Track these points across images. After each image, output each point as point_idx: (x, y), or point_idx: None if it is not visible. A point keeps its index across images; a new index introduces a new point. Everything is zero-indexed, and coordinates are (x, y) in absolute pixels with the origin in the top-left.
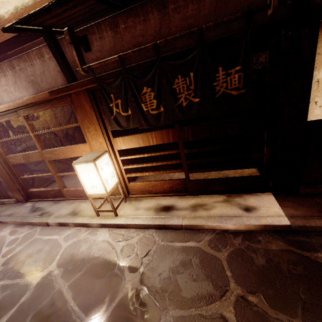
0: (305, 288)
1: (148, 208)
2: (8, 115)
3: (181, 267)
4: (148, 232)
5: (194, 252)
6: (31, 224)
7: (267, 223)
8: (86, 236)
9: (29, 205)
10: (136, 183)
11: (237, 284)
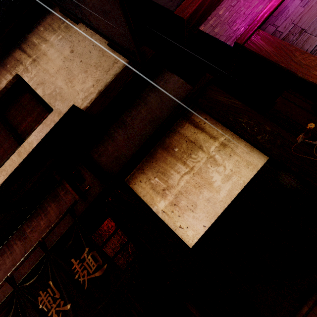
0: None
1: None
2: None
3: None
4: None
5: None
6: None
7: None
8: None
9: None
10: None
11: None
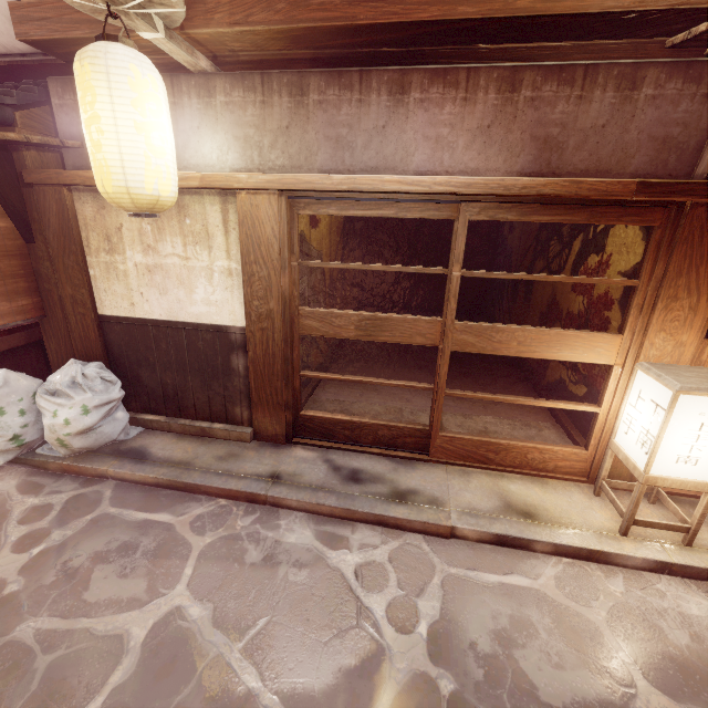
0: None
1: None
2: (404, 206)
3: None
4: None
5: None
6: (386, 521)
7: None
8: (632, 594)
9: (310, 456)
10: None
11: None
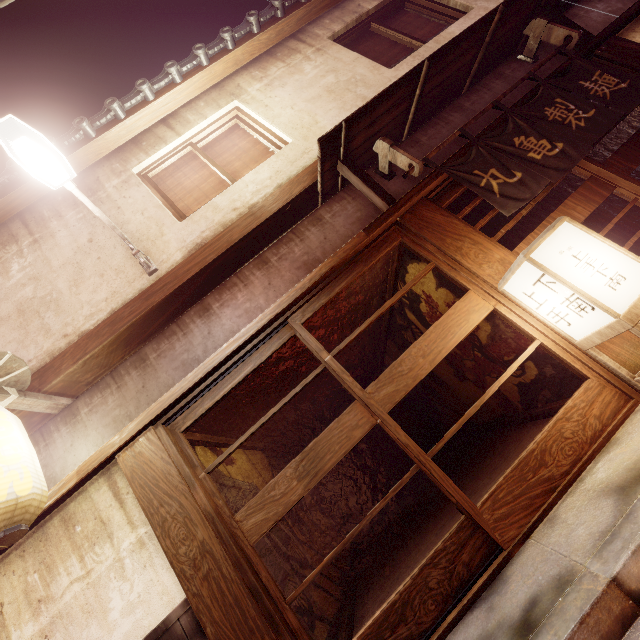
0: None
1: None
2: (255, 356)
3: None
4: None
5: None
6: None
7: None
8: None
9: None
10: None
11: None
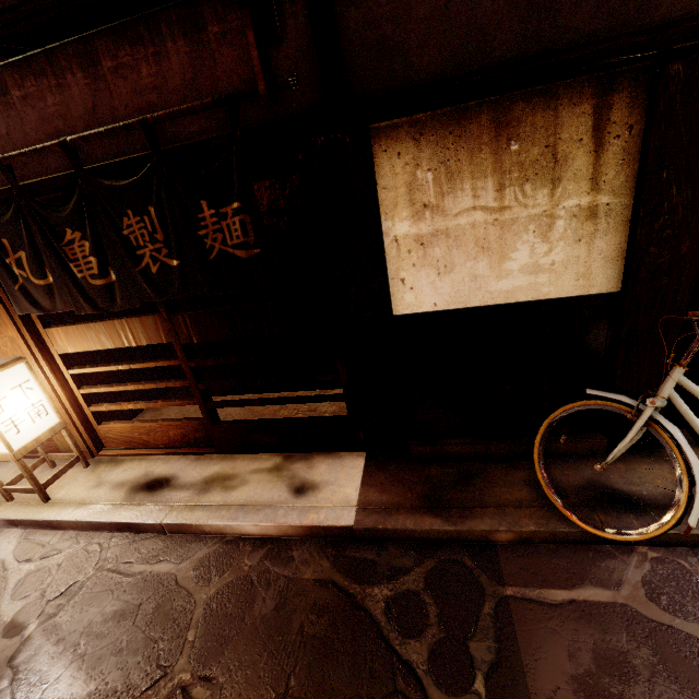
0: (306, 664)
1: (121, 482)
2: None
3: (112, 622)
4: (96, 540)
5: (157, 586)
6: None
7: (314, 522)
8: None
9: None
10: (113, 426)
11: (193, 659)
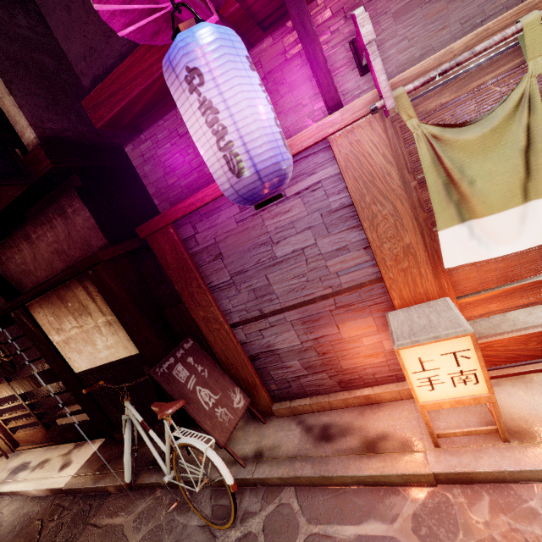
0: None
1: (12, 467)
2: None
3: None
4: None
5: None
6: None
7: (52, 486)
8: None
9: None
10: (19, 434)
11: None
